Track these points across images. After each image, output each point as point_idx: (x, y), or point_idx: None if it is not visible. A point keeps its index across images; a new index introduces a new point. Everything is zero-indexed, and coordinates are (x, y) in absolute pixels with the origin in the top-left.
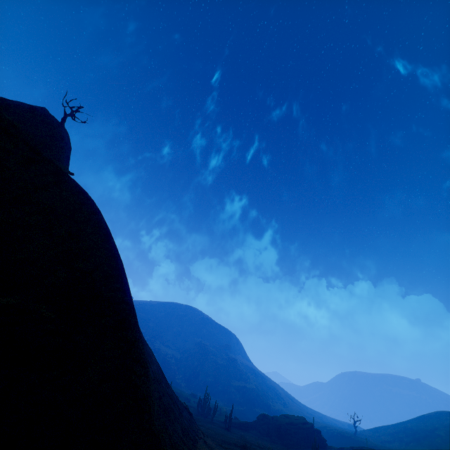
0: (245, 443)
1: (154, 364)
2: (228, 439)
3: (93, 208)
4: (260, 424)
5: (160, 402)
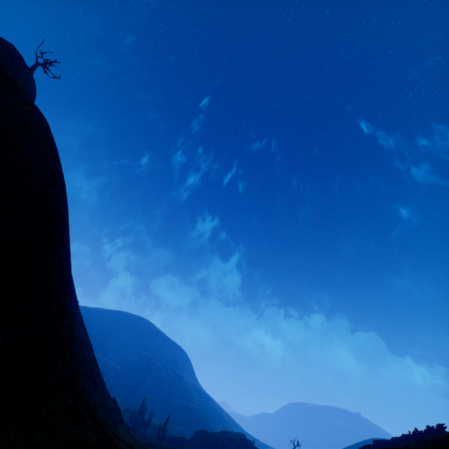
0: (174, 445)
1: (84, 331)
2: (158, 445)
3: (43, 123)
4: (197, 440)
5: (82, 363)
